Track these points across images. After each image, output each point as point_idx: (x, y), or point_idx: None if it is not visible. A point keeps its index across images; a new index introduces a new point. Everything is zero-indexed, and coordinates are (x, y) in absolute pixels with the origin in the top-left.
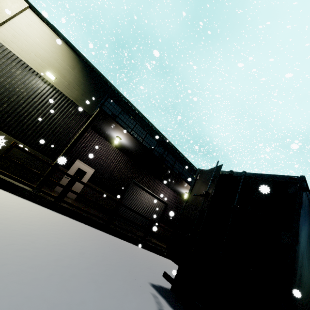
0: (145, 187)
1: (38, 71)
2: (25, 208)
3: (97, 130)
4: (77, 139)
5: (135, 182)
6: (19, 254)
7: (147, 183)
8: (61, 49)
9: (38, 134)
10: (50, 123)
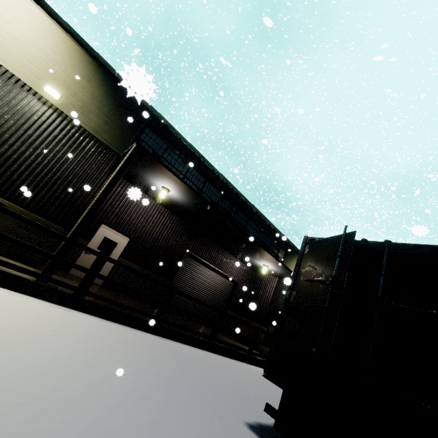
0: (204, 260)
1: (31, 85)
2: (30, 316)
3: (131, 177)
4: (103, 194)
5: (190, 254)
6: (33, 426)
7: (207, 255)
8: (67, 48)
9: (39, 188)
10: (57, 170)
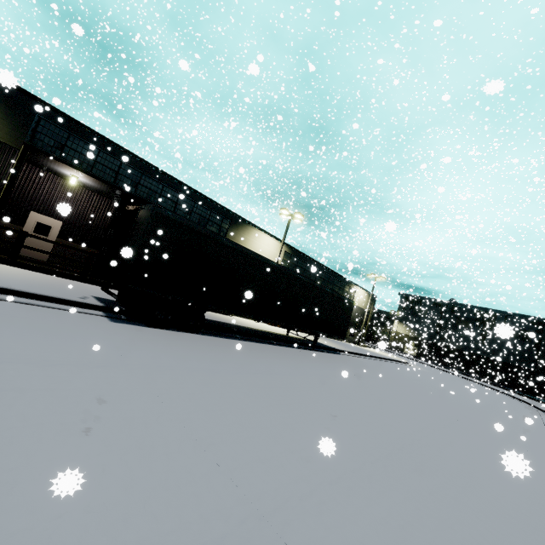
0: None
1: None
2: None
3: (44, 167)
4: (7, 188)
5: None
6: None
7: None
8: None
9: None
10: None
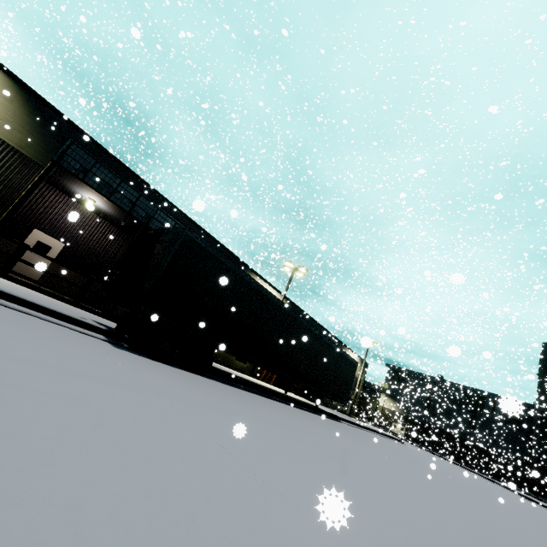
0: None
1: None
2: None
3: (62, 188)
4: (22, 199)
5: None
6: None
7: None
8: None
9: None
10: None
